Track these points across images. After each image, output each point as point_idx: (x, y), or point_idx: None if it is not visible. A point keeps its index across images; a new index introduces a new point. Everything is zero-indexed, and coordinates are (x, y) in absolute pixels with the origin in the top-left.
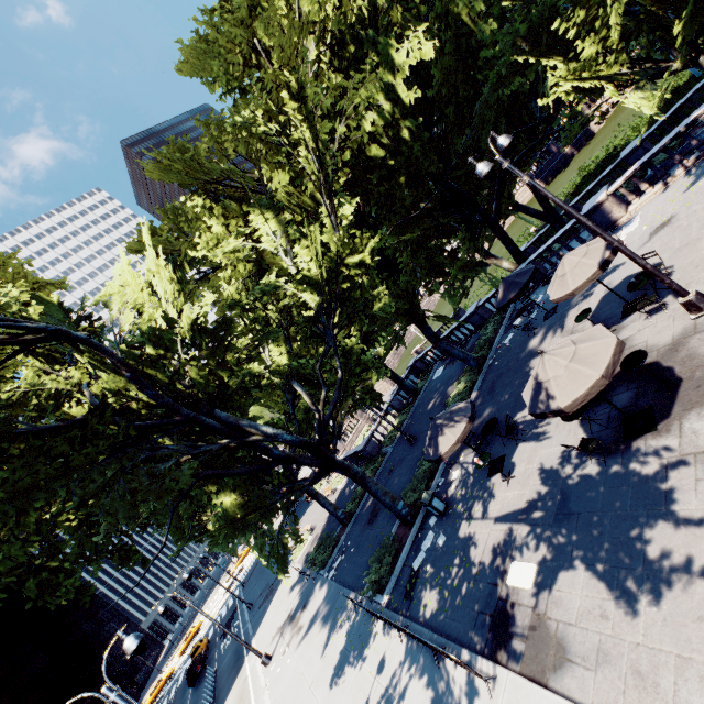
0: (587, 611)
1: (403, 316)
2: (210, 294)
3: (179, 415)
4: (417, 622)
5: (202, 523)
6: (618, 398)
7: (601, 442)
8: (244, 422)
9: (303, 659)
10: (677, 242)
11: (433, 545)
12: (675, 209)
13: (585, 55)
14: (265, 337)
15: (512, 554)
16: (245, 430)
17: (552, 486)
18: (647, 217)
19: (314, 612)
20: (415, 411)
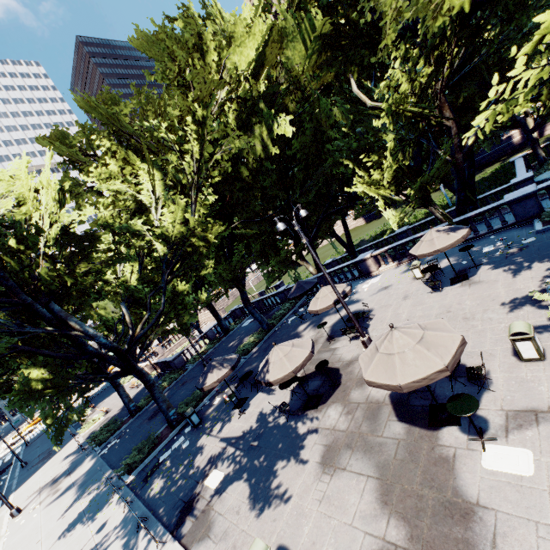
0: (233, 507)
1: (227, 280)
2: (91, 208)
3: (17, 298)
4: (142, 499)
5: (10, 381)
6: (314, 383)
7: (293, 407)
8: (72, 319)
9: (47, 515)
10: (384, 302)
11: (180, 446)
12: (394, 281)
13: (375, 179)
14: (118, 261)
15: (217, 464)
16: (71, 325)
17: (259, 426)
18: (383, 278)
19: (74, 479)
20: (220, 345)
